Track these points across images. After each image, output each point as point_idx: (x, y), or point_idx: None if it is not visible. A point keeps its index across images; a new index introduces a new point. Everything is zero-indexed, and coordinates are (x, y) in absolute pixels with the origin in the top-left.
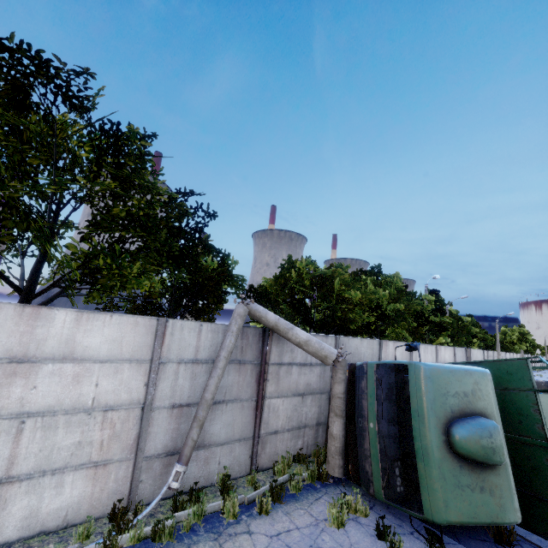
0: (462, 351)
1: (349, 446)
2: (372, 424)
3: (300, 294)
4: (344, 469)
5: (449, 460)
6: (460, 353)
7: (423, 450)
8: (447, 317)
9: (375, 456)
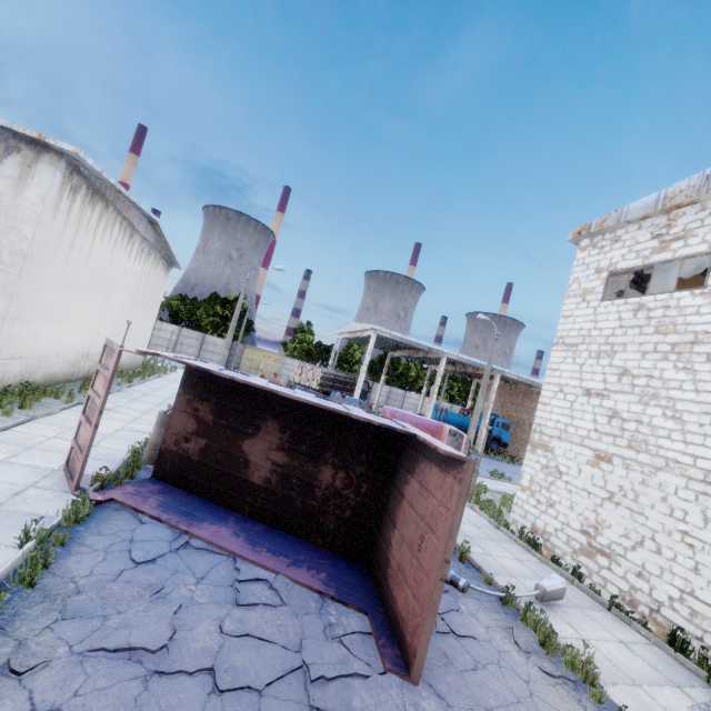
0: (200, 334)
1: None
2: None
3: None
4: None
5: None
6: (195, 334)
7: None
8: (229, 322)
9: None
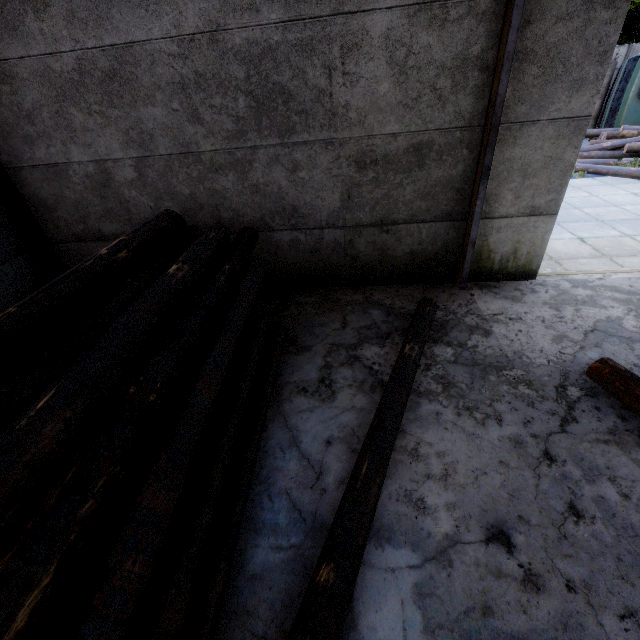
0: None
1: (602, 115)
2: (612, 96)
3: (632, 4)
4: (594, 127)
5: (635, 101)
6: None
7: (624, 100)
8: None
9: (607, 113)
